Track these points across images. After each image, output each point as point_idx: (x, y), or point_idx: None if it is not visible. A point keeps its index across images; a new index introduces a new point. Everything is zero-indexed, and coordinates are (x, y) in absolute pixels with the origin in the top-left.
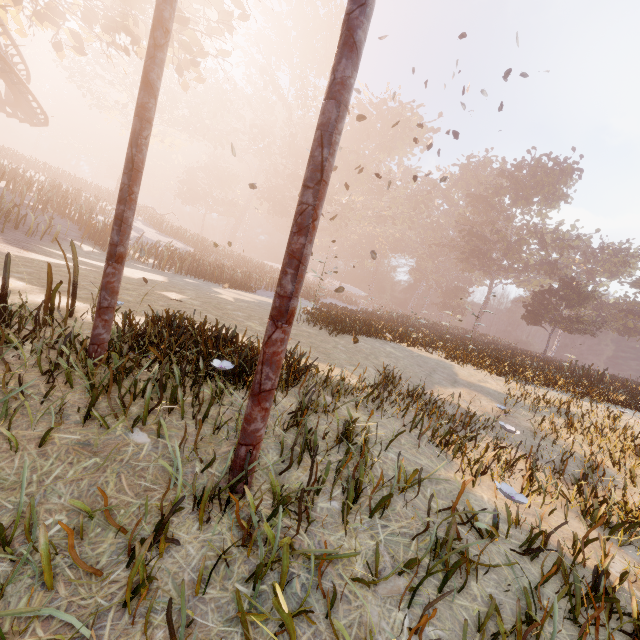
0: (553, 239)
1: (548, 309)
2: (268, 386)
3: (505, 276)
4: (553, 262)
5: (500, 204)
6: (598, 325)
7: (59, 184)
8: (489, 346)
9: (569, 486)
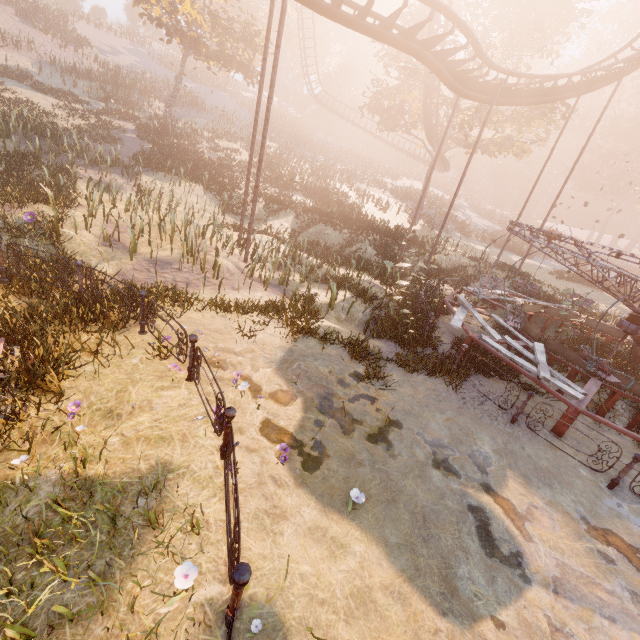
0: None
1: None
2: (519, 269)
3: None
4: None
5: None
6: None
7: (441, 199)
8: None
9: None
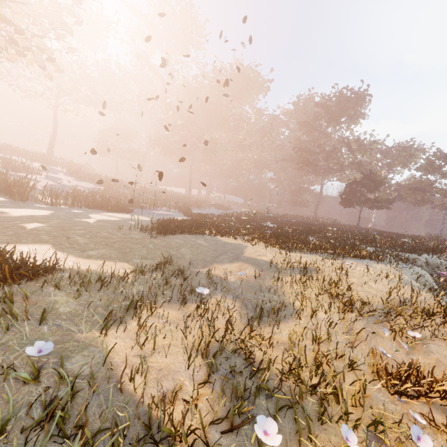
0: (357, 146)
1: (355, 195)
2: None
3: (332, 175)
4: (362, 161)
5: (320, 126)
6: (390, 201)
7: None
8: (308, 227)
9: (243, 326)
